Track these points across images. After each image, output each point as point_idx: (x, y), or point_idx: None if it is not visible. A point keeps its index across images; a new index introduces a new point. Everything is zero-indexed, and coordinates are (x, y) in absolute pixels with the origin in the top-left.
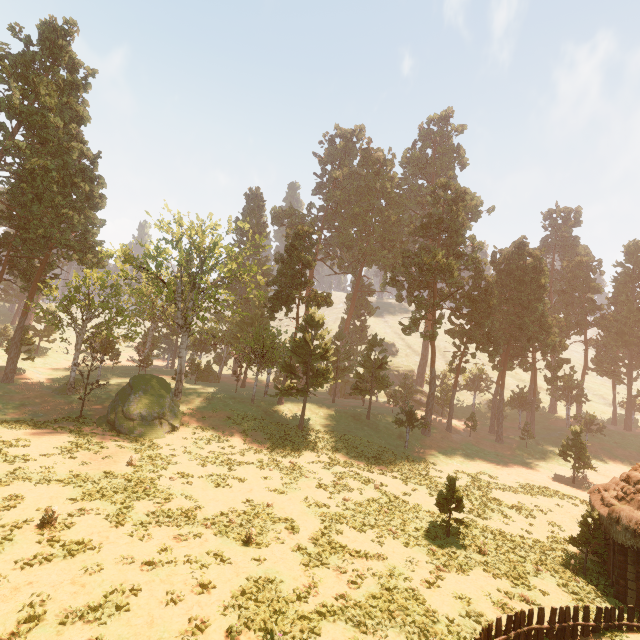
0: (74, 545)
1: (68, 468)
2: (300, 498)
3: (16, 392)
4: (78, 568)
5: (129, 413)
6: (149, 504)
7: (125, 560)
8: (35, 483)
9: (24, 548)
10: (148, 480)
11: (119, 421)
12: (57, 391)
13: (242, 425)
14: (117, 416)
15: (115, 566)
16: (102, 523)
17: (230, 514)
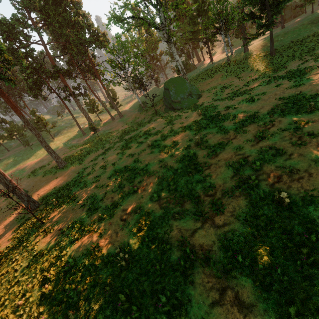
0: (218, 145)
1: (177, 127)
2: (318, 81)
3: (128, 118)
4: (231, 151)
5: (175, 100)
6: (229, 122)
7: (248, 141)
8: (173, 136)
9: (200, 153)
10: (215, 115)
11: (174, 105)
12: (139, 110)
13: (232, 75)
14: (171, 104)
15: (247, 145)
16: (218, 135)
17: (277, 108)
